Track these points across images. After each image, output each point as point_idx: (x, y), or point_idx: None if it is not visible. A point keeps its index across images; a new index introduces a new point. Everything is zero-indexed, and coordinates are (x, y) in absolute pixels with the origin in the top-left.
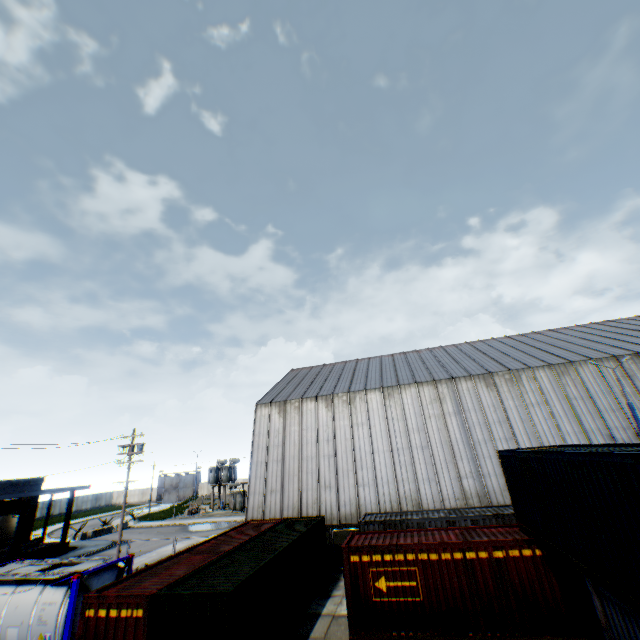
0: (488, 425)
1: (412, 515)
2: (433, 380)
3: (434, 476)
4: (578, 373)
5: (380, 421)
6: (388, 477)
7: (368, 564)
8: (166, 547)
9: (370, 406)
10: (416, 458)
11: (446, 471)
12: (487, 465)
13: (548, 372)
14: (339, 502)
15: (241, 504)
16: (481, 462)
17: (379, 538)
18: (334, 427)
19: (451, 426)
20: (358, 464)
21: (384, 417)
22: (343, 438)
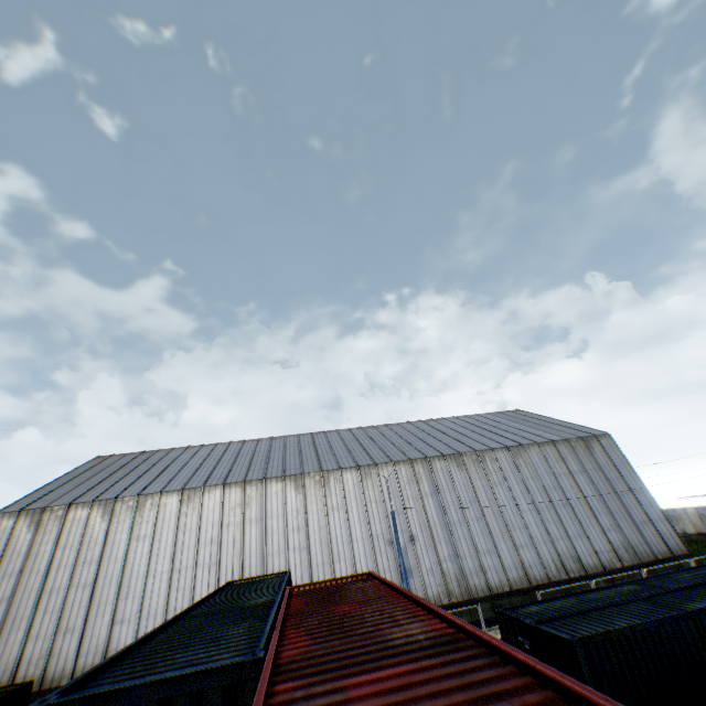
0: (286, 533)
1: None
2: (243, 481)
3: None
4: (379, 476)
5: (168, 533)
6: (158, 607)
7: None
8: None
9: (161, 513)
10: (199, 578)
11: None
12: None
13: (355, 474)
14: (81, 650)
15: None
16: None
17: None
18: (106, 543)
19: (248, 536)
20: (123, 592)
21: (175, 527)
22: (114, 558)
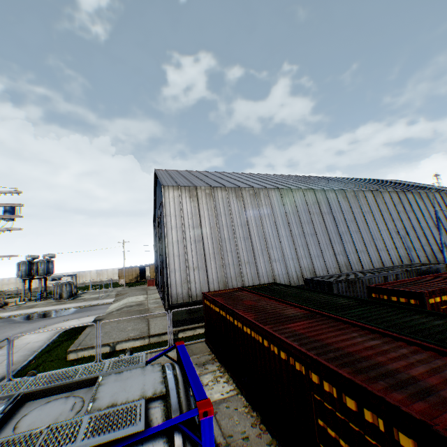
0: (347, 222)
1: (346, 276)
2: (313, 188)
3: (321, 254)
4: (383, 197)
5: (281, 213)
6: (292, 255)
7: (439, 305)
8: (22, 341)
9: (272, 201)
10: (309, 241)
11: (327, 250)
12: (348, 247)
13: (370, 194)
14: (259, 274)
15: (69, 294)
16: (345, 245)
17: (406, 287)
18: (246, 215)
19: (327, 221)
20: (269, 245)
21: (284, 211)
22: (255, 224)
